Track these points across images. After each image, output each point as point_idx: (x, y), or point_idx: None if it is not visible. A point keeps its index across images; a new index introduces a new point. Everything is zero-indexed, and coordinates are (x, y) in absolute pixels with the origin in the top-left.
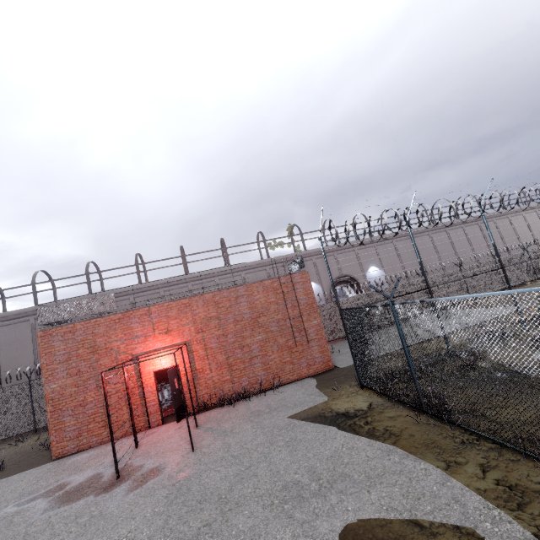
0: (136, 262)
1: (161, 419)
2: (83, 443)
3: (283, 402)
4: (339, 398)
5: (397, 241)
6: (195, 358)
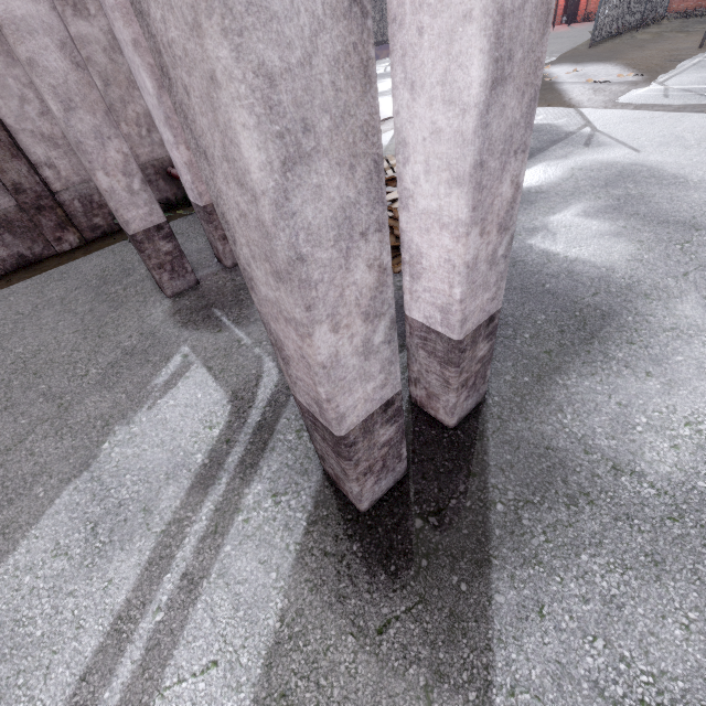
0: None
1: (560, 22)
2: None
3: None
4: None
5: None
6: None
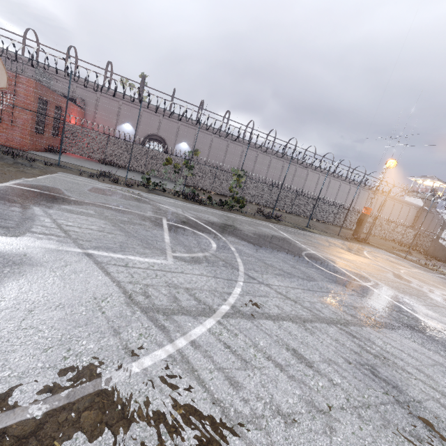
0: None
1: None
2: None
3: None
4: None
5: (216, 137)
6: None
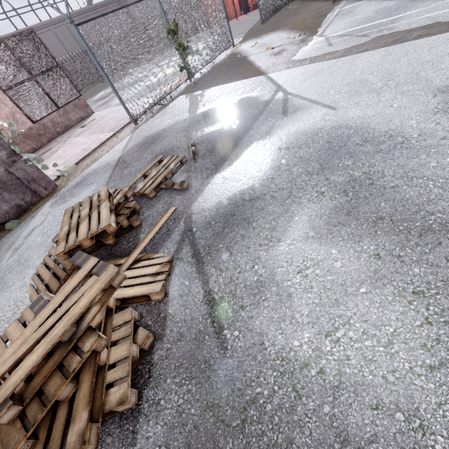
0: None
1: (240, 14)
2: None
3: None
4: None
5: None
6: None
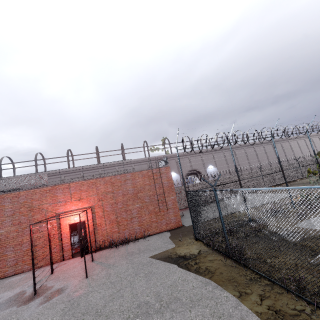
0: (67, 155)
1: (71, 255)
2: (18, 269)
3: (148, 246)
4: (182, 246)
5: (225, 151)
6: (96, 216)
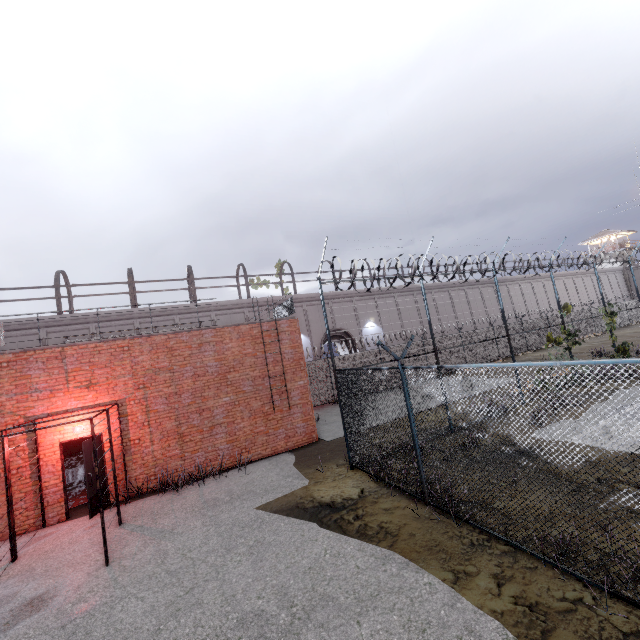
0: (56, 283)
1: (65, 513)
2: None
3: (251, 486)
4: (323, 482)
5: (399, 296)
6: (130, 424)
